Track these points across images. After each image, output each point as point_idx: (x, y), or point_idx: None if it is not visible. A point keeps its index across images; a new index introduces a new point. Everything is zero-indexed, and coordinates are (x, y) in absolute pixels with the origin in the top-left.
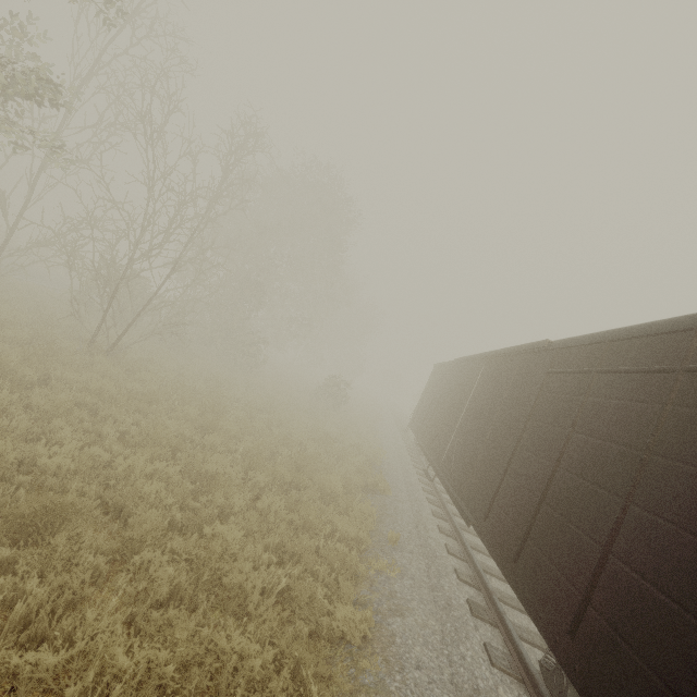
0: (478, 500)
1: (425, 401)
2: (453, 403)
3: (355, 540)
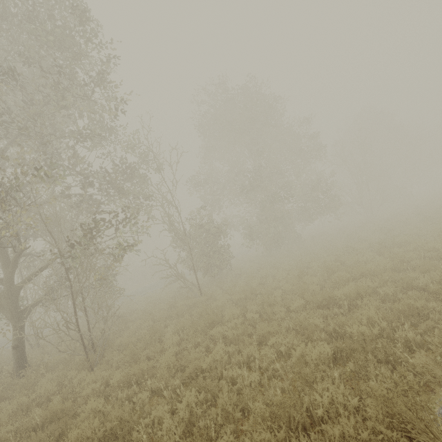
0: None
1: None
2: None
3: None
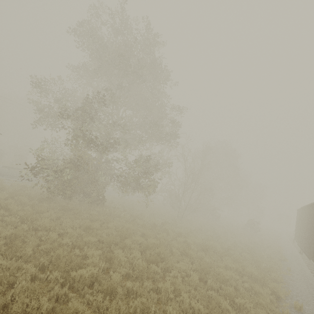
0: (312, 253)
1: (296, 226)
2: (303, 225)
3: (275, 269)
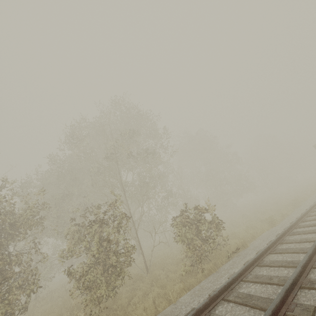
0: None
1: None
2: None
3: None
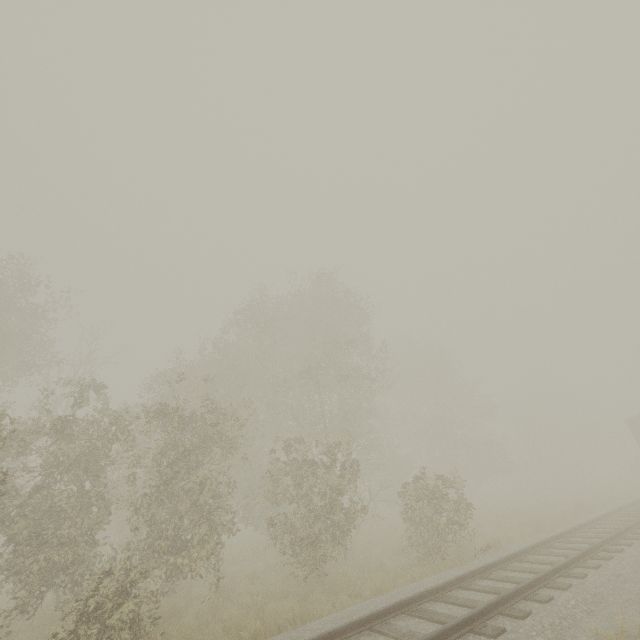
0: None
1: None
2: None
3: None
